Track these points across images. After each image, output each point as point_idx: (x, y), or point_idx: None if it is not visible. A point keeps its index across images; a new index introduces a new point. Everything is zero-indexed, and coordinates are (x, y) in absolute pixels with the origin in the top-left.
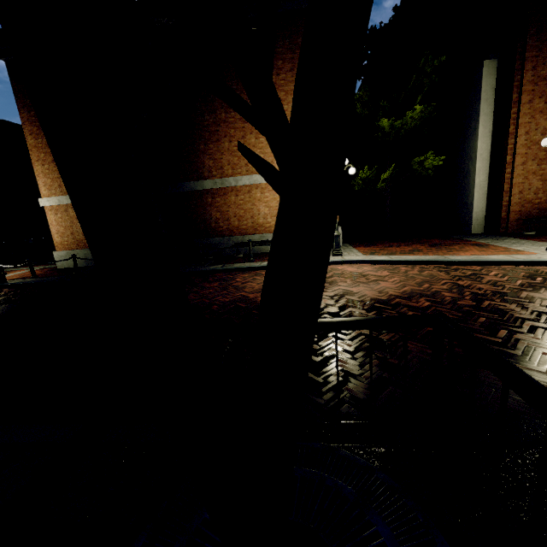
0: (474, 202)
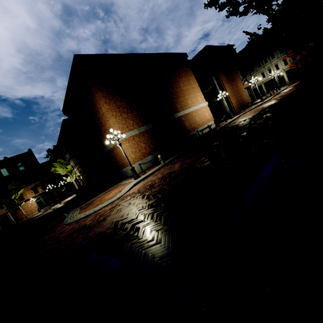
0: (226, 109)
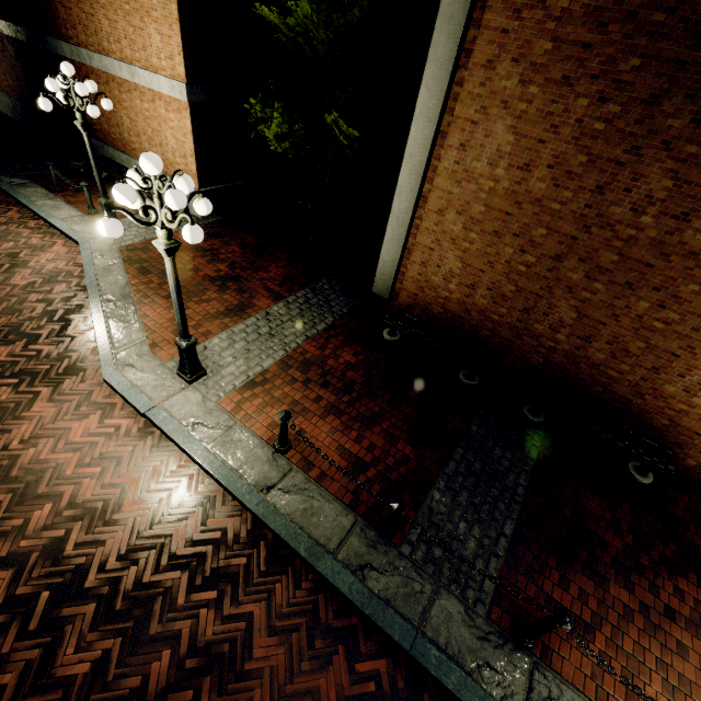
0: (385, 243)
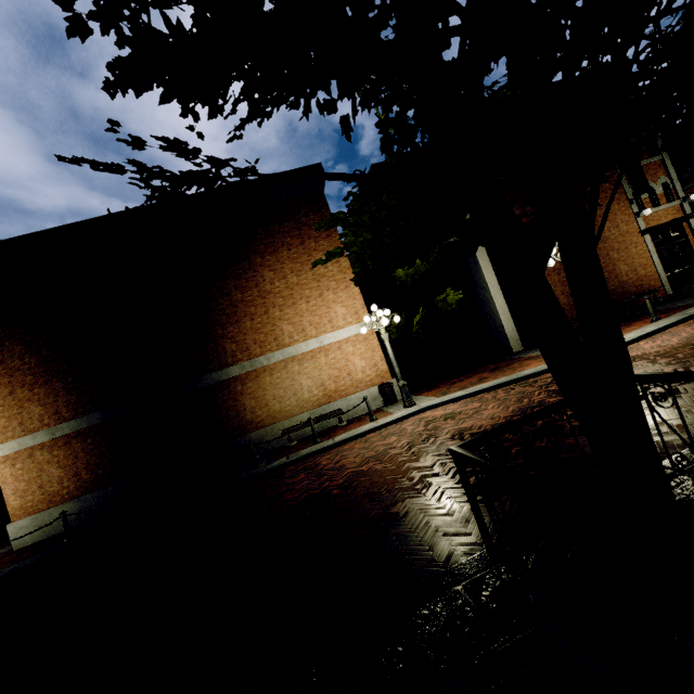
0: (504, 324)
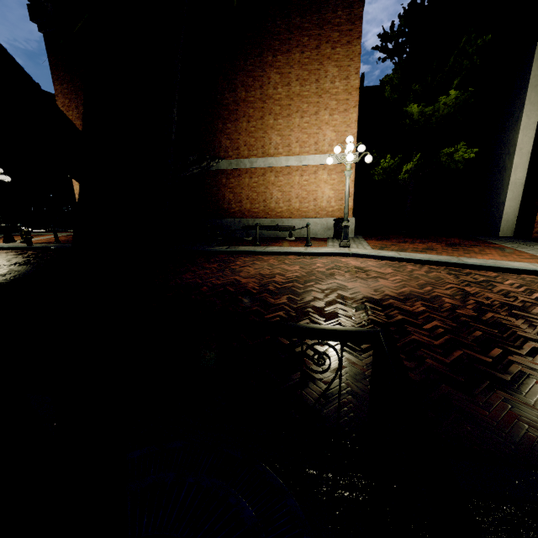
0: (506, 202)
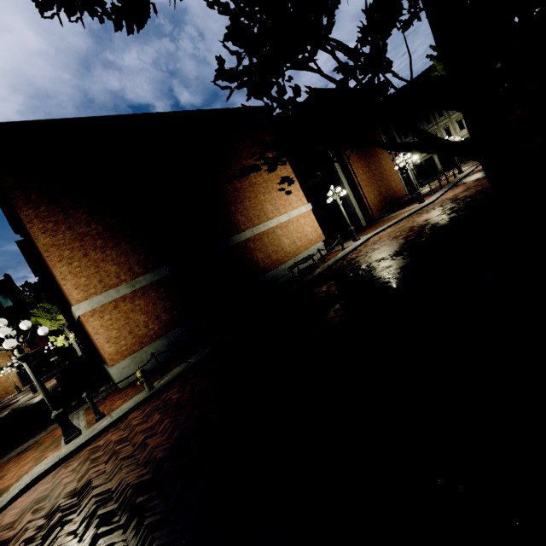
0: (357, 211)
